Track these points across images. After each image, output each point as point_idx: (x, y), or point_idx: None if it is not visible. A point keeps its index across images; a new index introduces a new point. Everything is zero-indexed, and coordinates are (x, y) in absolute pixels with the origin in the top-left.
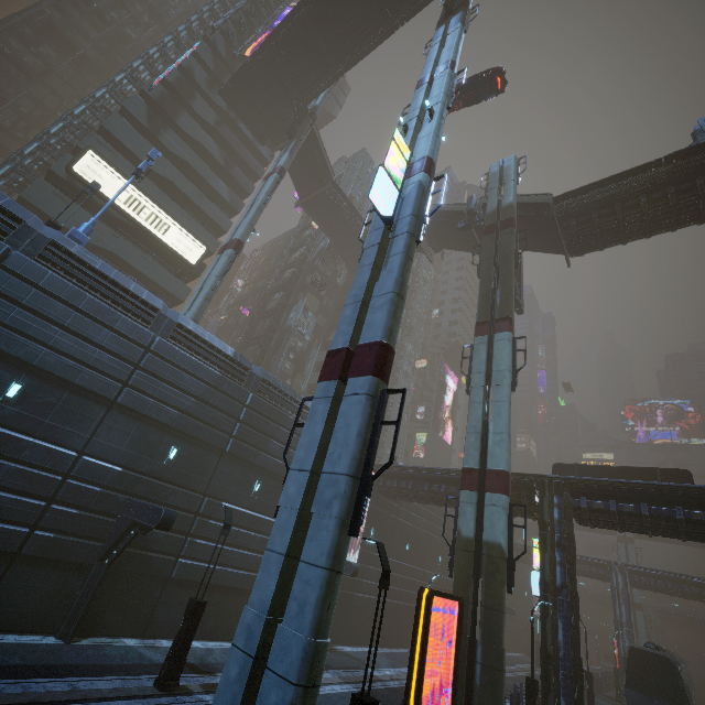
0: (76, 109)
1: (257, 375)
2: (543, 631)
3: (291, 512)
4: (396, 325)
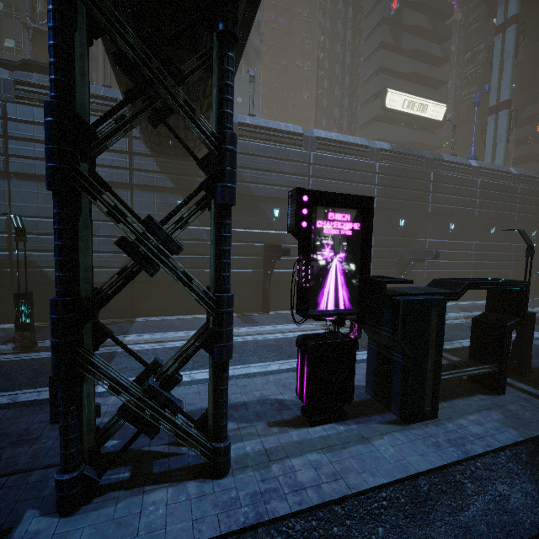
0: (347, 60)
1: None
2: None
3: None
4: None
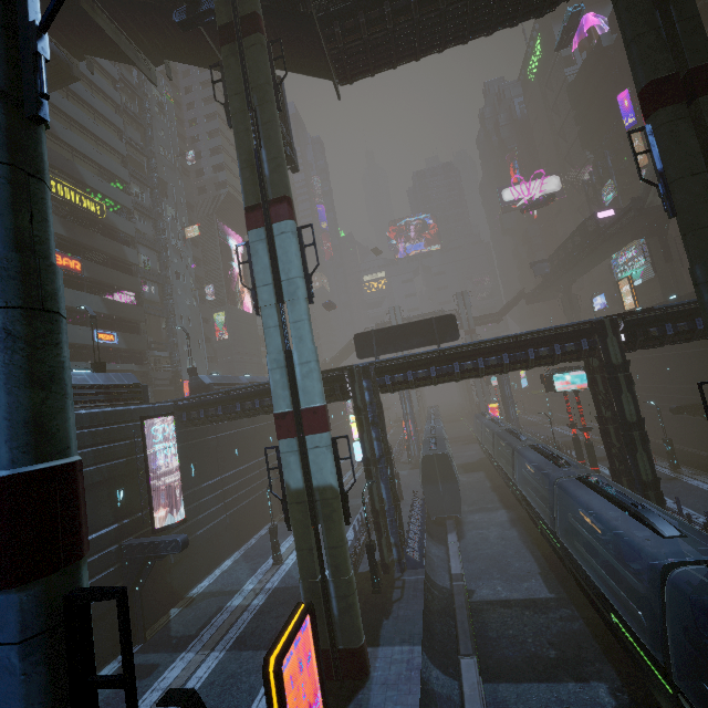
0: None
1: None
2: (371, 497)
3: None
4: (48, 398)
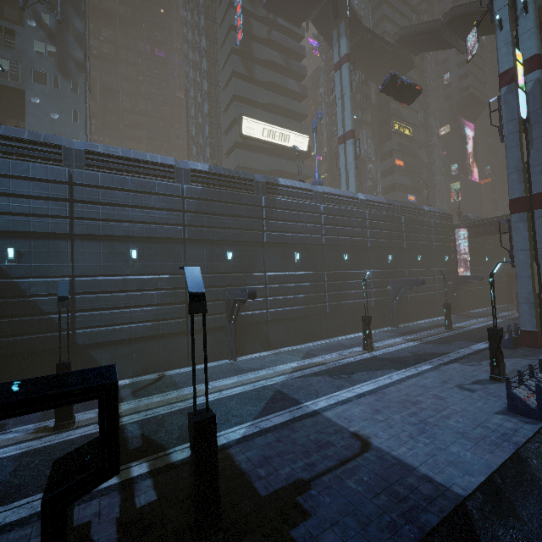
0: (204, 88)
1: (399, 206)
2: None
3: (525, 264)
4: None
